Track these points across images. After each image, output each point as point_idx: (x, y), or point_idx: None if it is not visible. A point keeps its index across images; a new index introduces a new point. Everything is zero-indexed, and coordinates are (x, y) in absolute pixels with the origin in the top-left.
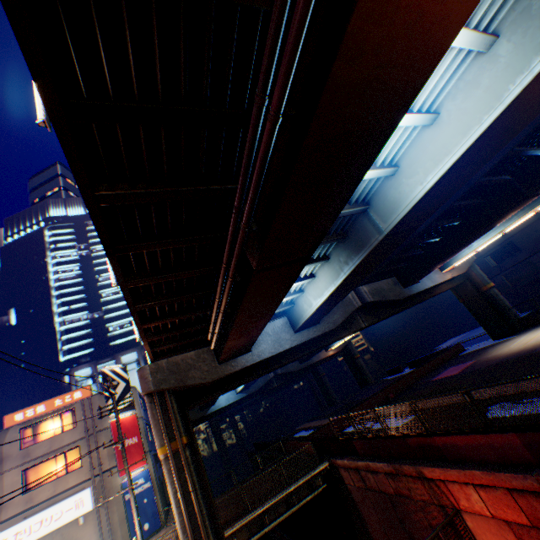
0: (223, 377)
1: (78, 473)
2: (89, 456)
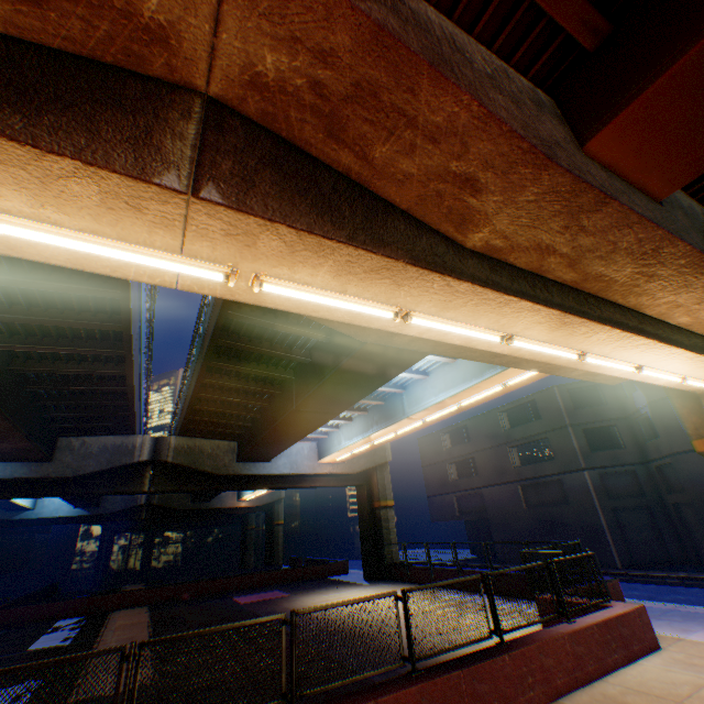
0: None
1: None
2: None
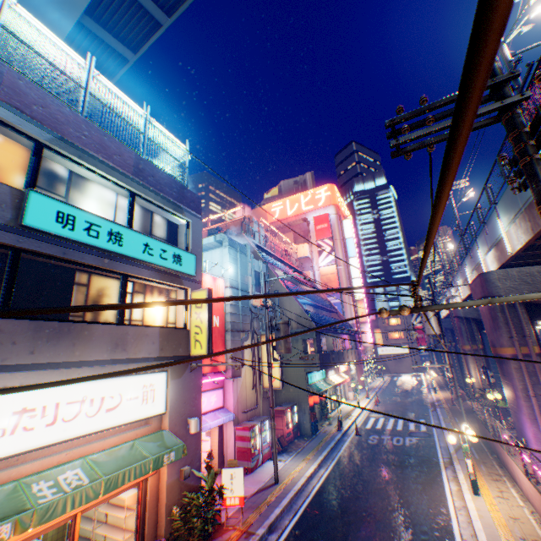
0: None
1: (402, 340)
2: (405, 335)
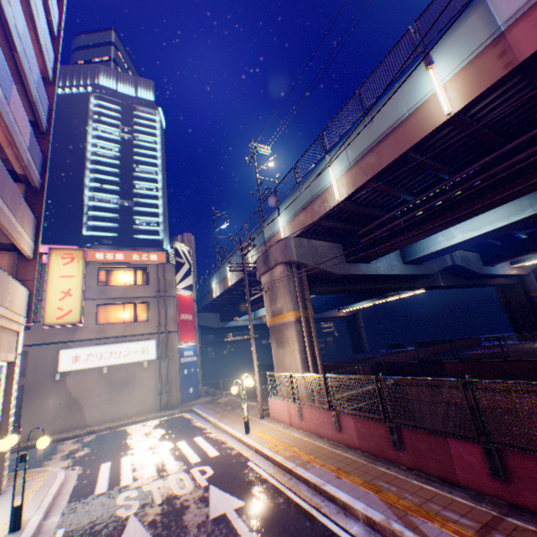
0: (345, 275)
1: (145, 325)
2: (156, 314)
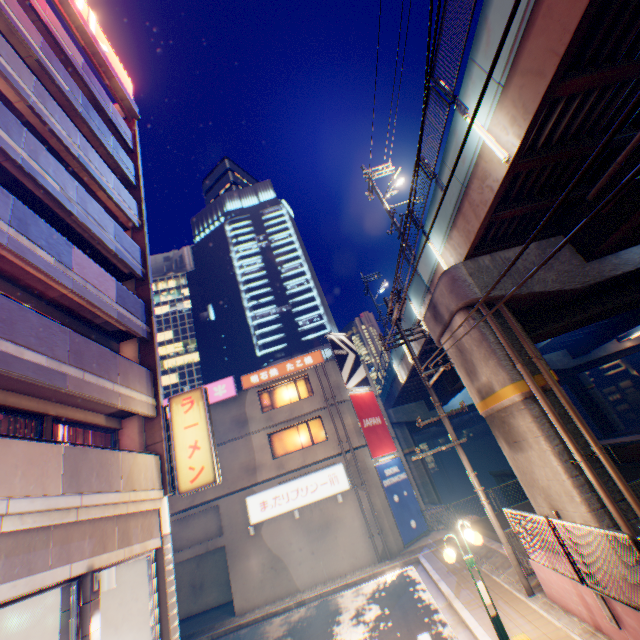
0: (596, 285)
1: (324, 446)
2: (332, 429)
